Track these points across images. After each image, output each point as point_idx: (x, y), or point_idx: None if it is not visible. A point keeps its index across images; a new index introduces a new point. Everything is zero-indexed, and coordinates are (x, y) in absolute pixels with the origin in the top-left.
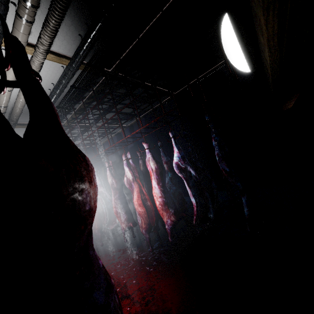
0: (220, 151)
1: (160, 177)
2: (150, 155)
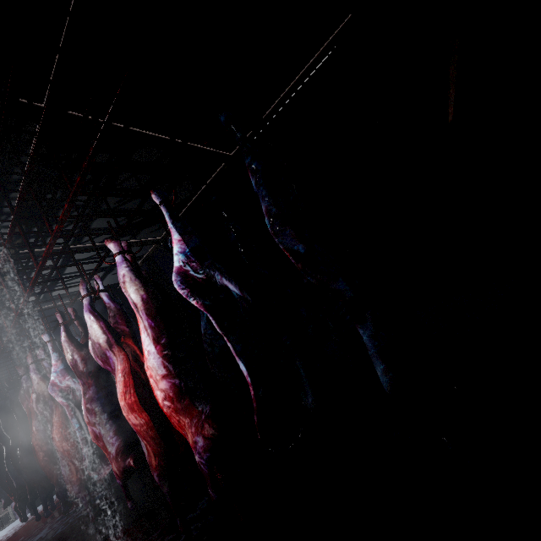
0: (272, 200)
1: (161, 321)
2: (126, 267)
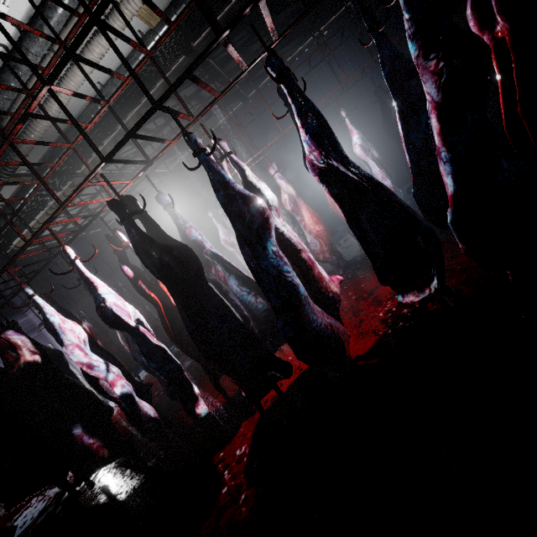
0: None
1: None
2: None
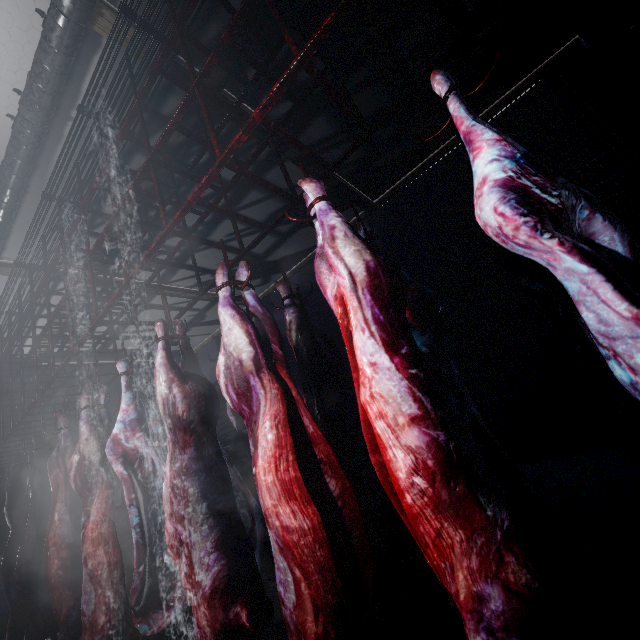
0: None
1: (395, 315)
2: (337, 217)
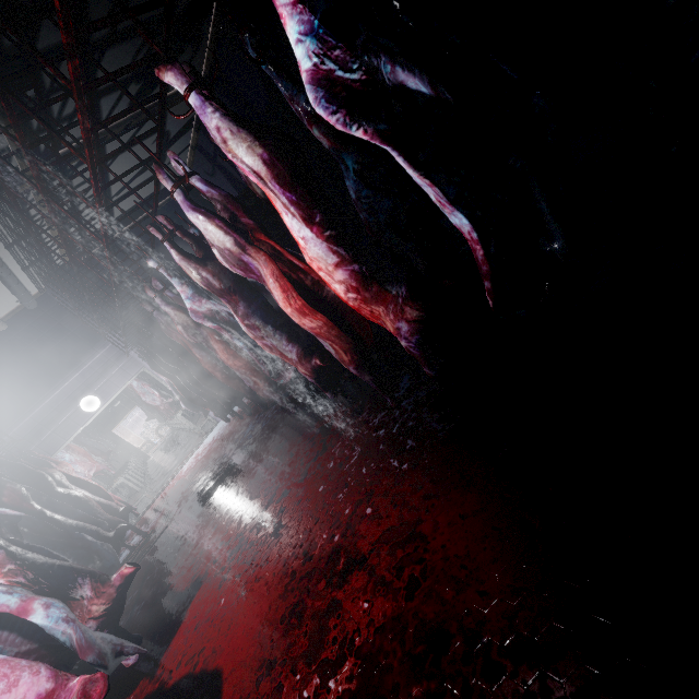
0: None
1: (302, 190)
2: (213, 113)
